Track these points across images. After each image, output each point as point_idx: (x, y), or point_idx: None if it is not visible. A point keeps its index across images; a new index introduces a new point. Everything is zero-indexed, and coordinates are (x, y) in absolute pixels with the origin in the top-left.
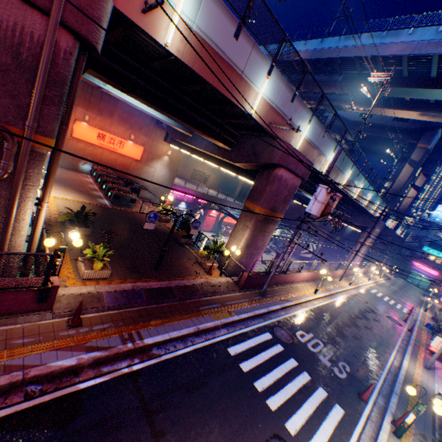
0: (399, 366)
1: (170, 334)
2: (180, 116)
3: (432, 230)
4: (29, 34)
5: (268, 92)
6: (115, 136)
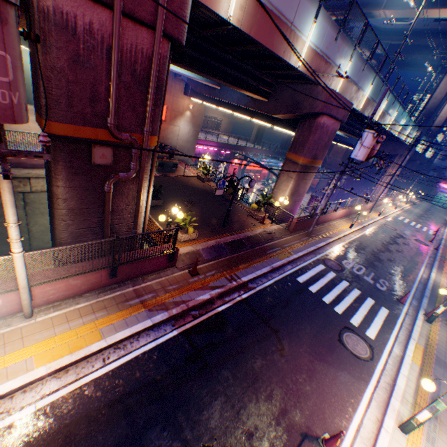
0: (427, 278)
1: (256, 273)
2: (222, 77)
3: None
4: (140, 51)
5: (314, 38)
6: None
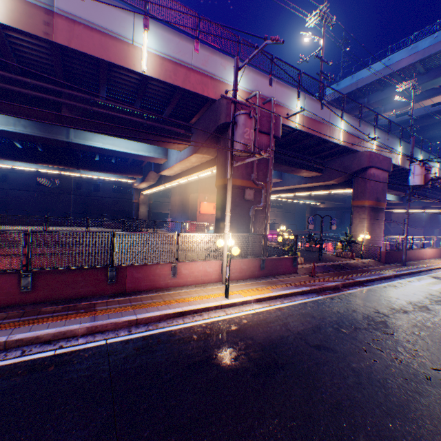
0: None
1: (366, 278)
2: (289, 164)
3: None
4: (263, 144)
5: (344, 127)
6: None
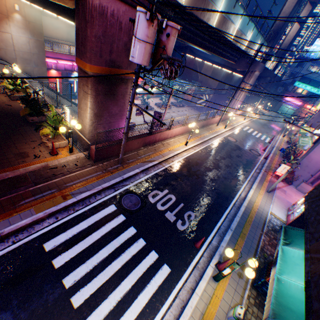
0: (245, 197)
1: None
2: None
3: (306, 66)
4: None
5: None
6: None
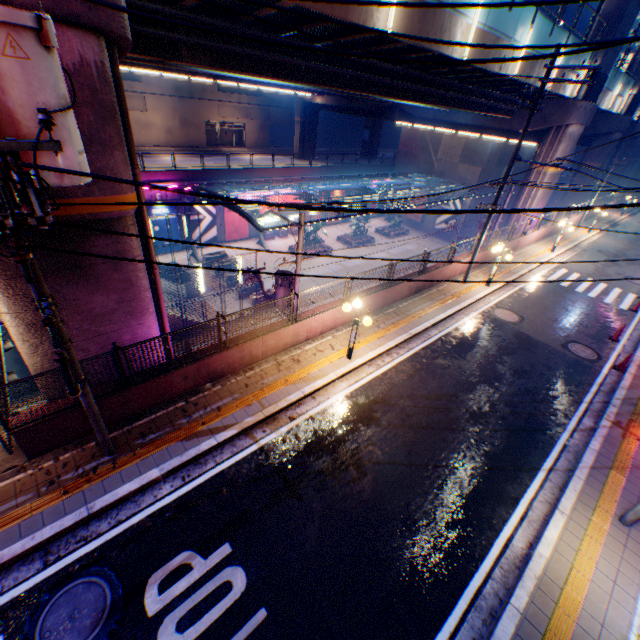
0: (529, 552)
1: None
2: None
3: None
4: None
5: None
6: None
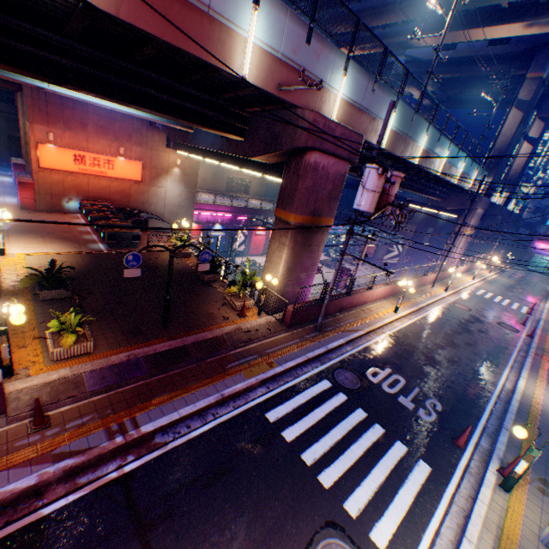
0: (513, 388)
1: (181, 412)
2: (150, 104)
3: None
4: None
5: (265, 35)
6: (98, 155)
